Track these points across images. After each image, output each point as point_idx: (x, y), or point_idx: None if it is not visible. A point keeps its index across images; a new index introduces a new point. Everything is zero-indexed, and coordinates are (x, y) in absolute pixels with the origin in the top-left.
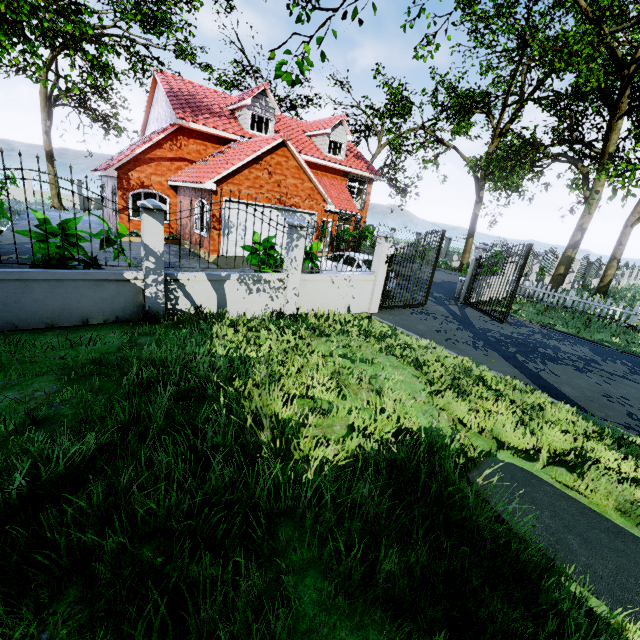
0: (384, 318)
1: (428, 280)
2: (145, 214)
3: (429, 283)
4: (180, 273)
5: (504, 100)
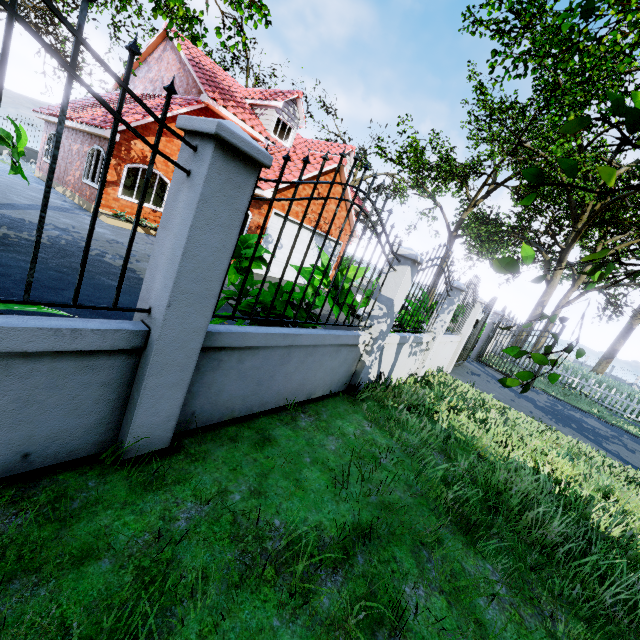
0: (463, 381)
1: (473, 341)
2: (409, 267)
3: (472, 343)
4: (388, 335)
5: (486, 179)
